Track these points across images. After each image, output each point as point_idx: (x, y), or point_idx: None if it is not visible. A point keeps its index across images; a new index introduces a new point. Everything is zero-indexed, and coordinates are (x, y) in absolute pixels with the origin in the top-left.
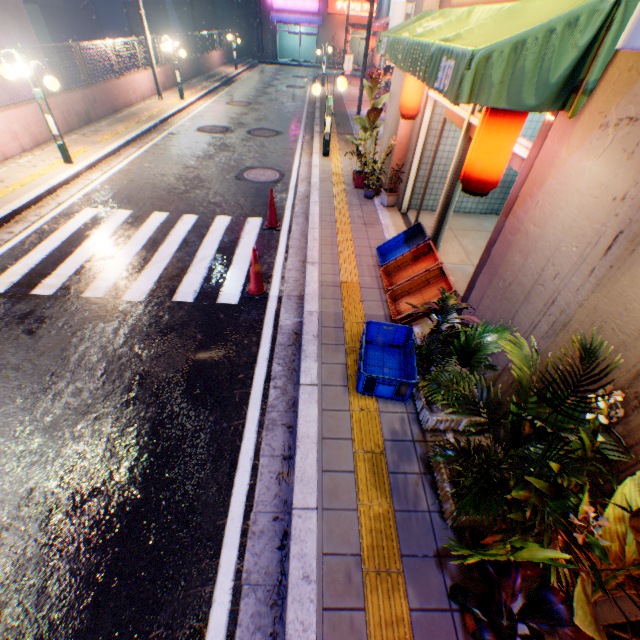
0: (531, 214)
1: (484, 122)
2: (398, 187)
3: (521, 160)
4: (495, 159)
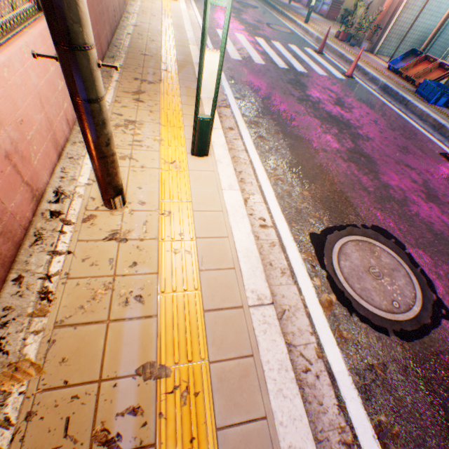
0: None
1: None
2: (373, 39)
3: None
4: None
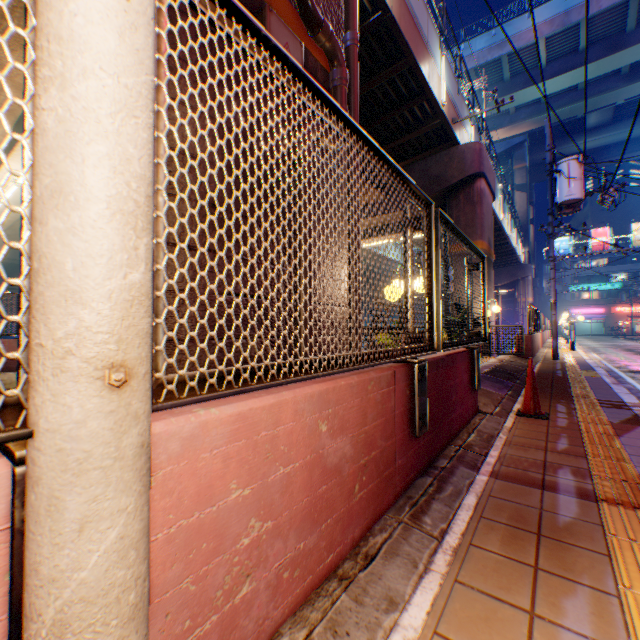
0: None
1: None
2: None
3: None
4: None
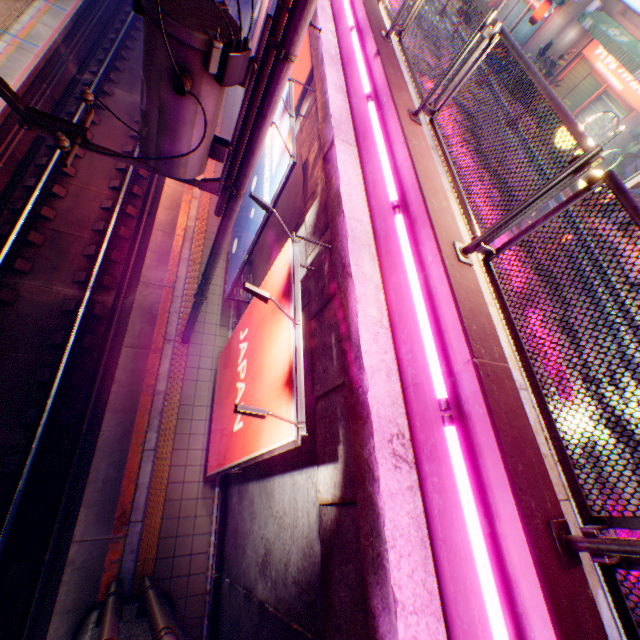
0: (542, 32)
1: (543, 5)
2: None
3: (543, 20)
4: (540, 16)
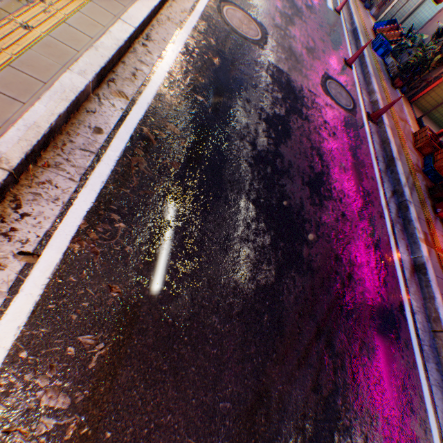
0: None
1: None
2: (381, 9)
3: None
4: None
